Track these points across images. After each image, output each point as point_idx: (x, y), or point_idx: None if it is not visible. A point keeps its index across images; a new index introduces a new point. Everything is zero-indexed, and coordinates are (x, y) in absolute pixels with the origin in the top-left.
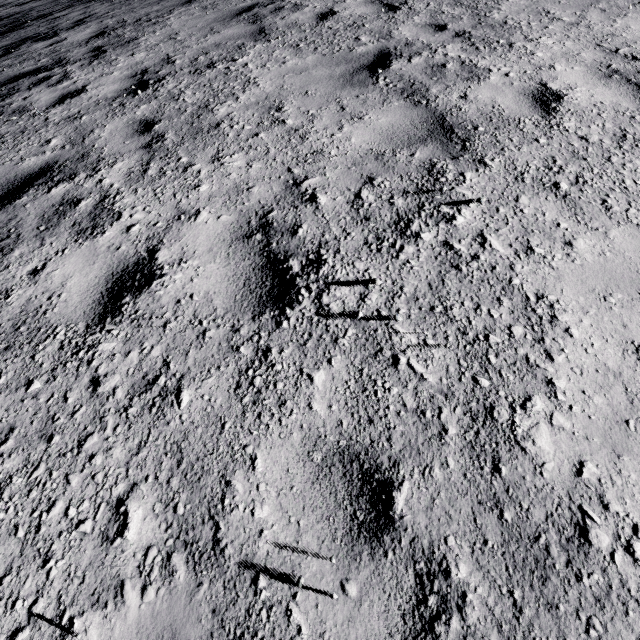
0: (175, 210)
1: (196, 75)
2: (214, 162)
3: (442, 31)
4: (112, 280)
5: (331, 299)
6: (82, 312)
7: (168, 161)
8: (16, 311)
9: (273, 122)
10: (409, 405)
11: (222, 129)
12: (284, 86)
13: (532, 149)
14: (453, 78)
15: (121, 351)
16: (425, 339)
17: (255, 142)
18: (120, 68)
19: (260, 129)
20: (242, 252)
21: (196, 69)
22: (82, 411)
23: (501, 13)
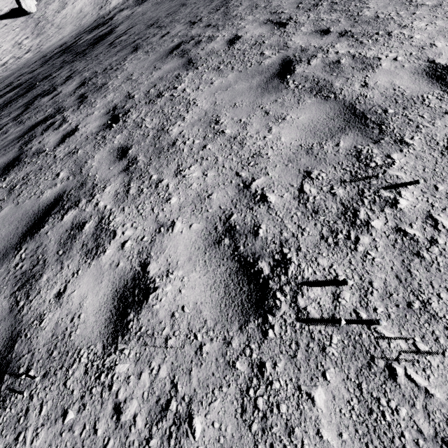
0: (155, 223)
1: (150, 104)
2: (177, 176)
3: (327, 34)
4: (117, 297)
5: (306, 301)
6: (98, 332)
7: (143, 180)
8: (48, 335)
9: (215, 134)
10: (425, 431)
11: (178, 146)
12: (216, 102)
13: (446, 122)
14: (350, 71)
15: (134, 372)
16: (414, 342)
17: (205, 153)
18: (98, 108)
19: (206, 141)
20: (216, 258)
21: (150, 100)
22: (110, 445)
23: (371, 10)
